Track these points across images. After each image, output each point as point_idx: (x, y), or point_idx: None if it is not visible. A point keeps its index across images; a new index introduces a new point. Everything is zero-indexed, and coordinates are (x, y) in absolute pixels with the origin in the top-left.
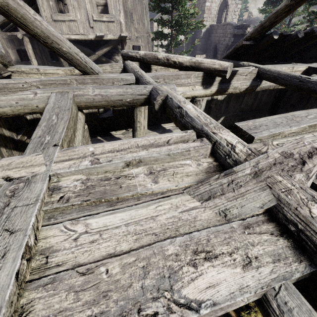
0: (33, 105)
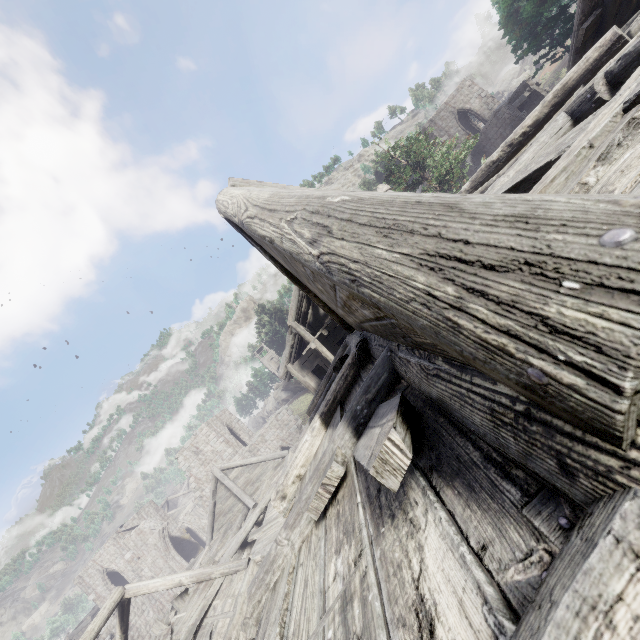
0: None
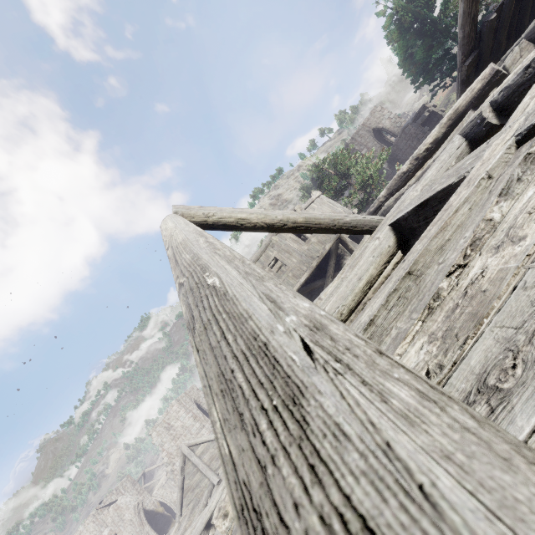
0: (385, 248)
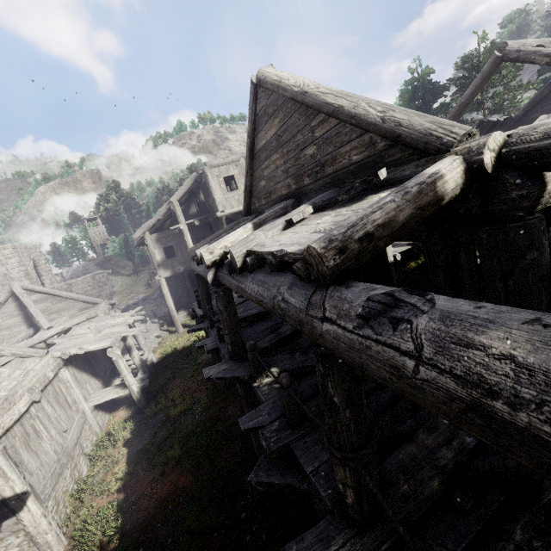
0: None
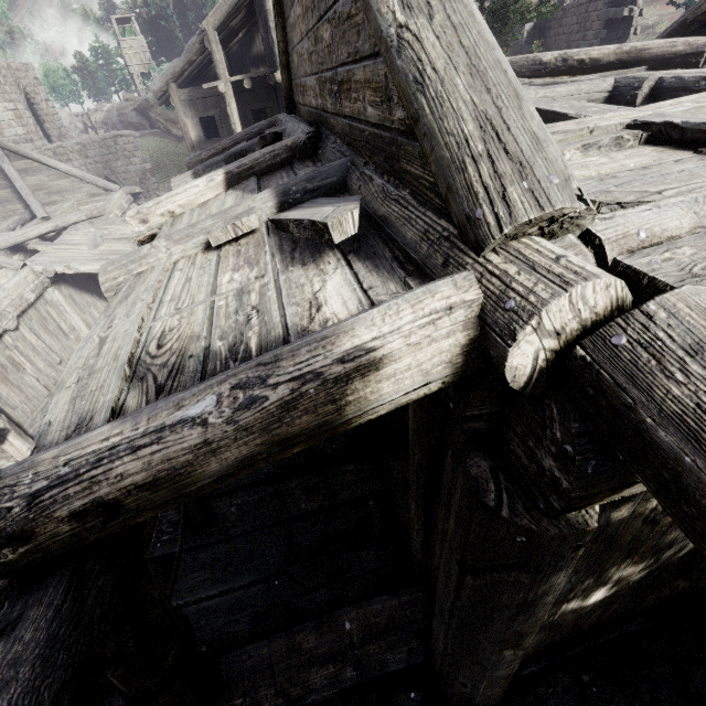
0: None
